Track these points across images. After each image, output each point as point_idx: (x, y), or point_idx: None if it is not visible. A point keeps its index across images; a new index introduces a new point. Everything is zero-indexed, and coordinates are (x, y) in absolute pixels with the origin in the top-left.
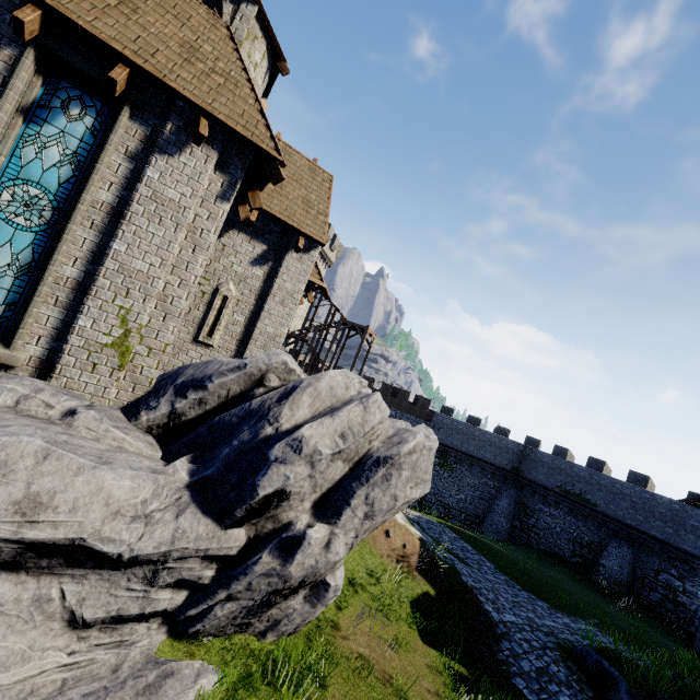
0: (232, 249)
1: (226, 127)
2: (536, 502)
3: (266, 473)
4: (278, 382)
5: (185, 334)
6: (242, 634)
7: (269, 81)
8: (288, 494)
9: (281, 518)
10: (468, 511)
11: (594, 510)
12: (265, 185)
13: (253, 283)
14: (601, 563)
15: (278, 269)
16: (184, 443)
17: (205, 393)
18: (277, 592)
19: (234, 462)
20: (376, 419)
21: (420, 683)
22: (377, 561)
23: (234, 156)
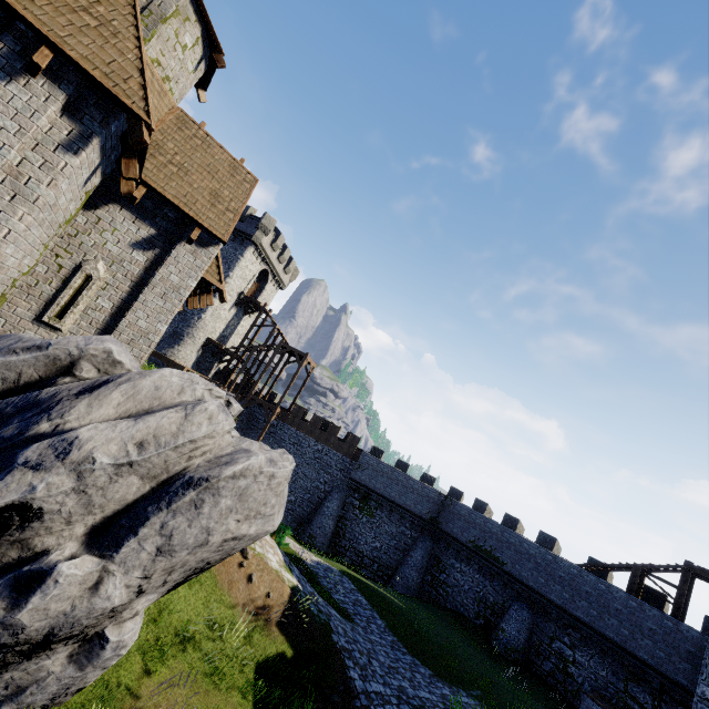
0: (109, 225)
1: (79, 67)
2: (449, 556)
3: (2, 478)
4: (96, 373)
5: (25, 309)
6: None
7: (207, 72)
8: (38, 512)
9: (33, 545)
10: (382, 561)
11: (501, 569)
12: (144, 155)
13: (130, 268)
14: (501, 627)
15: (165, 258)
16: None
17: None
18: (5, 647)
19: None
20: (201, 431)
21: None
22: (227, 612)
23: (93, 107)
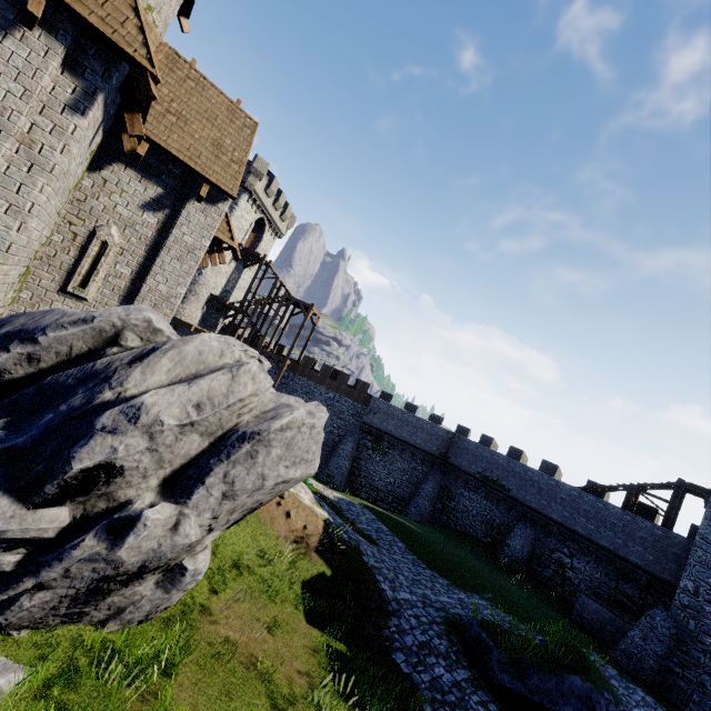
0: (116, 187)
1: (74, 13)
2: (458, 487)
3: (87, 443)
4: (139, 342)
5: (48, 281)
6: (74, 625)
7: None
8: (120, 469)
9: (117, 497)
10: (396, 494)
11: (507, 495)
12: (147, 108)
13: (143, 231)
14: (506, 543)
15: (176, 219)
16: (2, 406)
17: (35, 347)
18: (109, 578)
19: (57, 430)
20: (247, 390)
21: (291, 664)
22: (272, 543)
23: (92, 58)
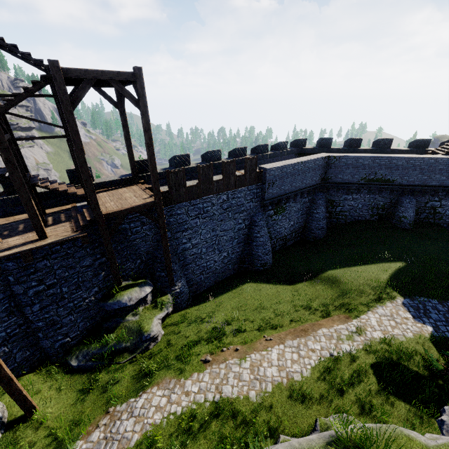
0: None
1: None
2: (341, 195)
3: None
4: None
5: None
6: None
7: None
8: None
9: None
10: (296, 229)
11: (392, 185)
12: None
13: None
14: (401, 216)
15: None
16: None
17: None
18: None
19: None
20: None
21: None
22: None
23: None
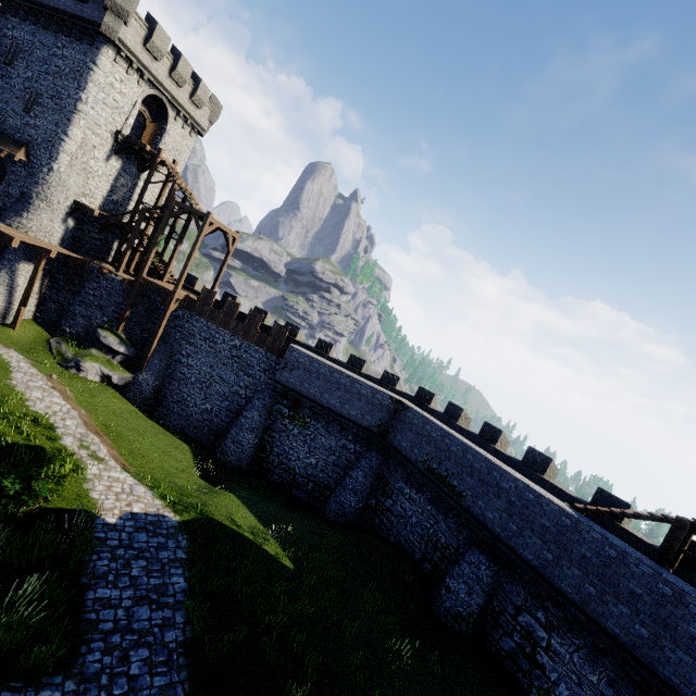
0: None
1: None
2: (398, 479)
3: None
4: None
5: None
6: None
7: None
8: None
9: None
10: (318, 480)
11: (459, 504)
12: None
13: None
14: (447, 584)
15: None
16: None
17: None
18: None
19: None
20: None
21: None
22: None
23: None
